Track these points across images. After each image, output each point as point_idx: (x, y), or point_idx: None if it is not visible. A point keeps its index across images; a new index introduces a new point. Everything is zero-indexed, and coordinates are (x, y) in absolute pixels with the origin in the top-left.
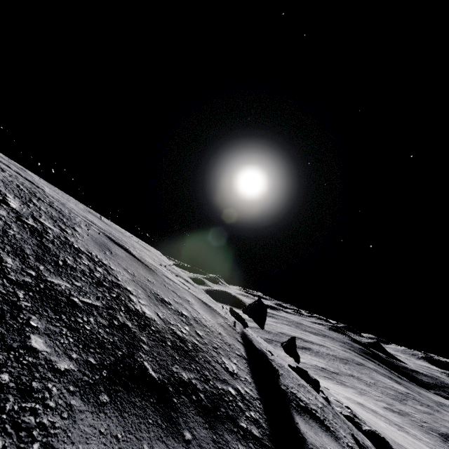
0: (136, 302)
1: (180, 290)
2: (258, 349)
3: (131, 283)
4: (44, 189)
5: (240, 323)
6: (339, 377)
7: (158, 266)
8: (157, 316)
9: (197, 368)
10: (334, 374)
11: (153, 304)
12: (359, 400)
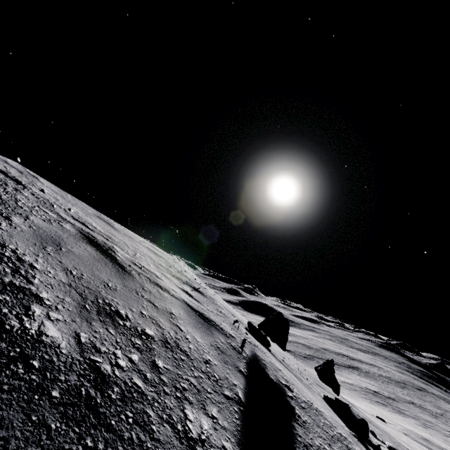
0: (37, 316)
1: (165, 300)
2: (272, 381)
3: (59, 288)
4: (34, 189)
5: (260, 340)
6: (396, 404)
7: (159, 271)
8: (74, 338)
9: (97, 446)
10: (390, 399)
11: (83, 318)
12: (424, 434)
